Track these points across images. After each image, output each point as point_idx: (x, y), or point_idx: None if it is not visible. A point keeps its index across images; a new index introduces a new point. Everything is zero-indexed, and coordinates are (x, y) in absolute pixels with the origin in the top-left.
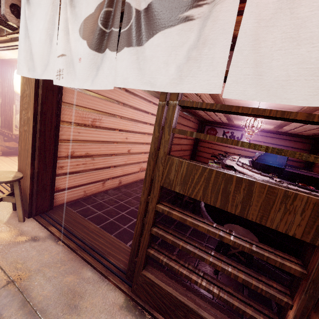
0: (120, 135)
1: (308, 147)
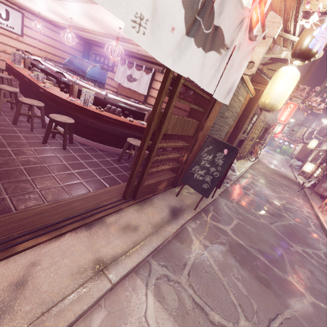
0: None
1: (82, 49)
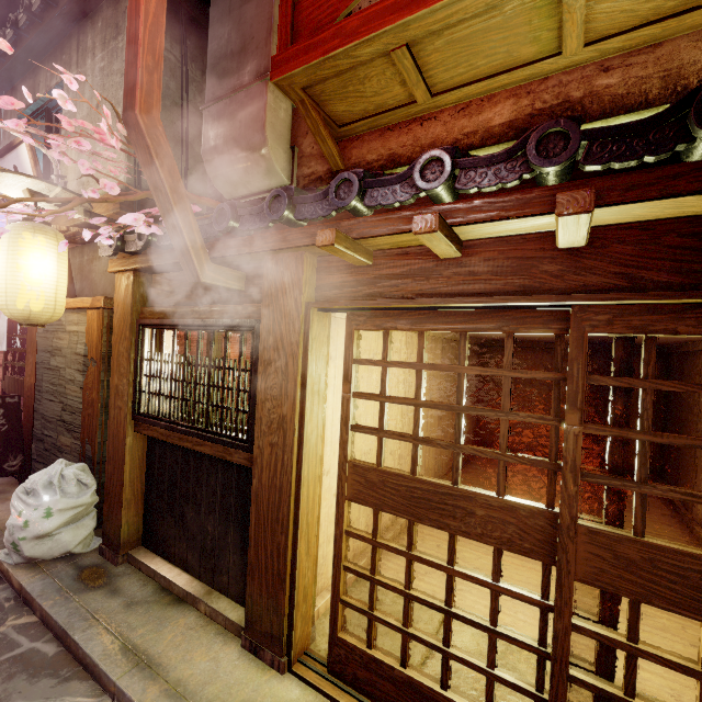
0: None
1: None
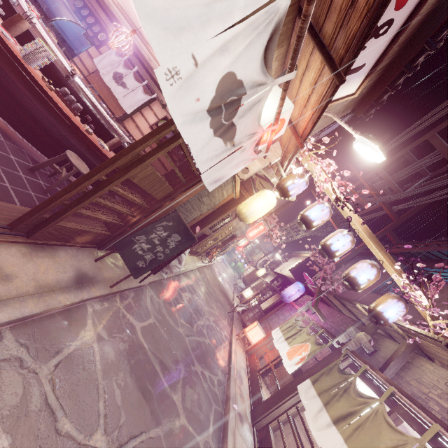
0: None
1: None
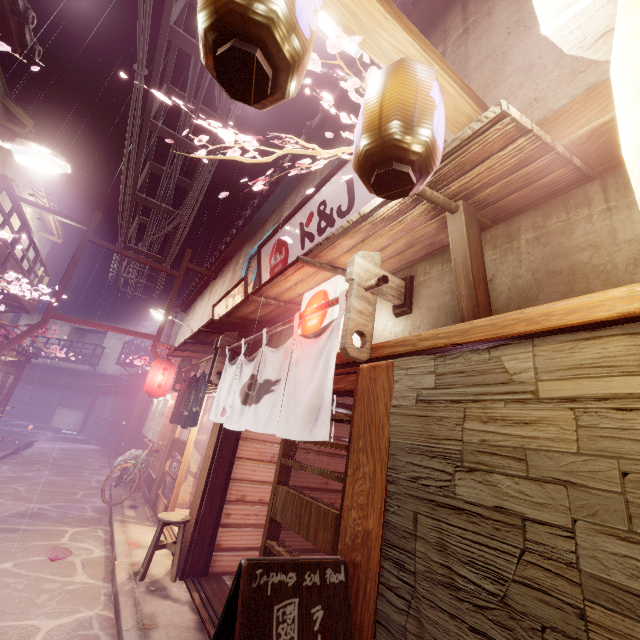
0: (311, 476)
1: None
